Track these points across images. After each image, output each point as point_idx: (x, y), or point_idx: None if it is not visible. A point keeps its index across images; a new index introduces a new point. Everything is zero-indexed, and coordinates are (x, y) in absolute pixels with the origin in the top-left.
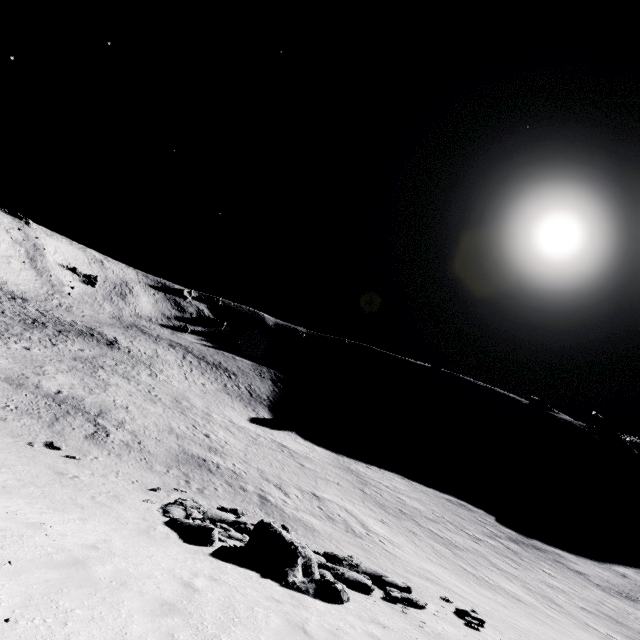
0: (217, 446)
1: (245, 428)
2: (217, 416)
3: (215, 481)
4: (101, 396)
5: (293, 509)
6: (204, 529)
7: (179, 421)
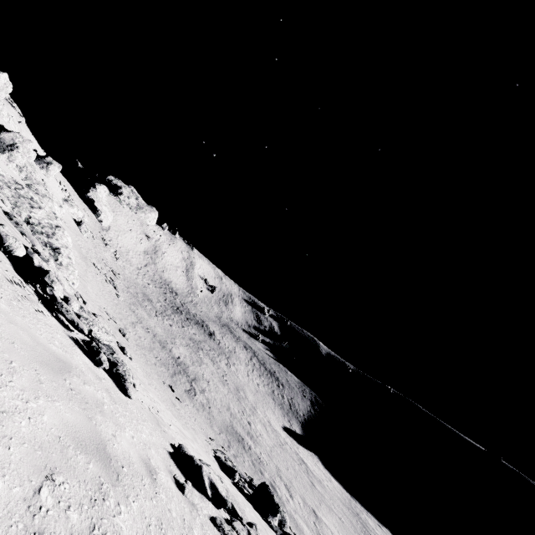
0: (253, 434)
1: (277, 432)
2: (260, 413)
3: (245, 456)
4: (197, 368)
5: (292, 509)
6: (232, 469)
7: (235, 404)
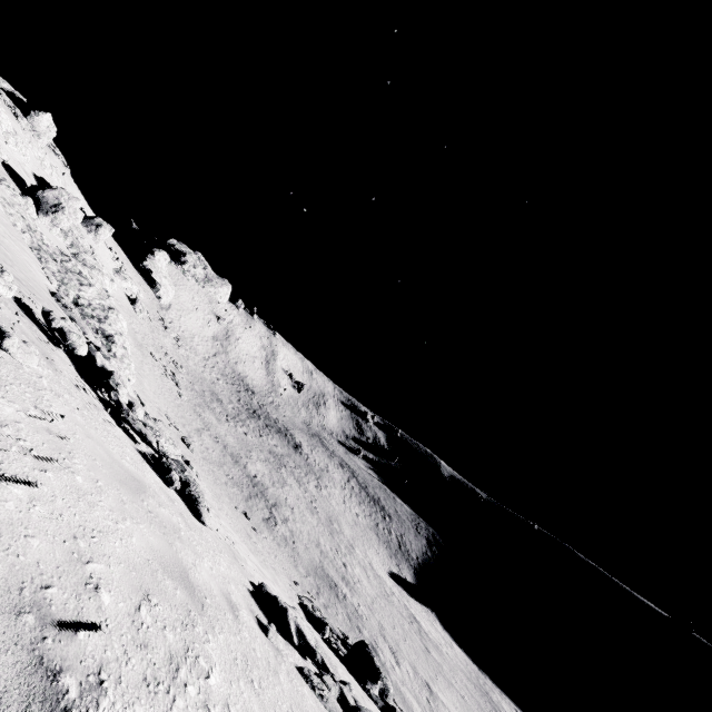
0: (350, 579)
1: (382, 578)
2: (359, 552)
3: (338, 607)
4: (279, 491)
5: (399, 679)
6: (322, 621)
7: (326, 539)
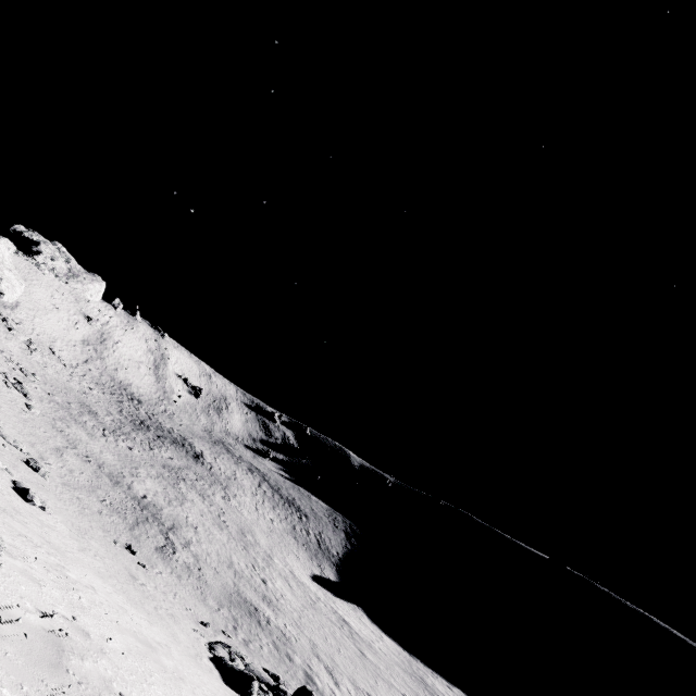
0: (272, 597)
1: (305, 585)
2: (278, 561)
3: (262, 637)
4: (177, 509)
5: None
6: (245, 676)
7: (240, 556)
